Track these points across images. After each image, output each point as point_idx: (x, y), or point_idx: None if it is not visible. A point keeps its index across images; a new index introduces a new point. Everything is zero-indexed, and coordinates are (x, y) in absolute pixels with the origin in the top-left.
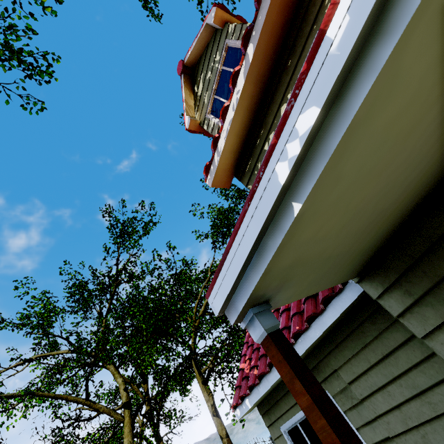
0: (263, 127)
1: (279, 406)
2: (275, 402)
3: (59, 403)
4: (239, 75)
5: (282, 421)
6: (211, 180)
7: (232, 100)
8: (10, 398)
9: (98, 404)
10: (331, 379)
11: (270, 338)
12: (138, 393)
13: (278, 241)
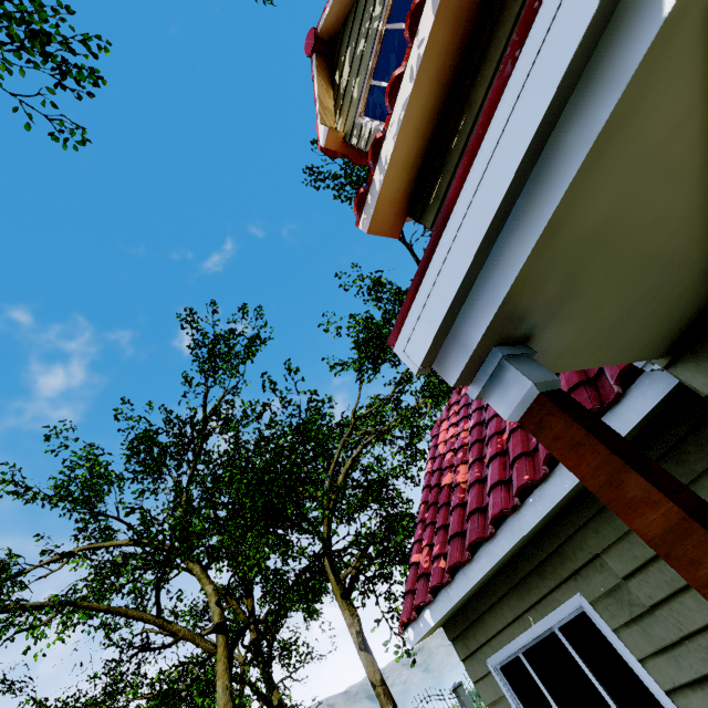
0: (466, 113)
1: (485, 624)
2: (477, 617)
3: (115, 623)
4: (424, 10)
5: (490, 650)
6: (368, 219)
7: (408, 62)
8: (39, 610)
9: (176, 624)
10: (587, 572)
11: (548, 399)
12: (238, 611)
13: (601, 117)
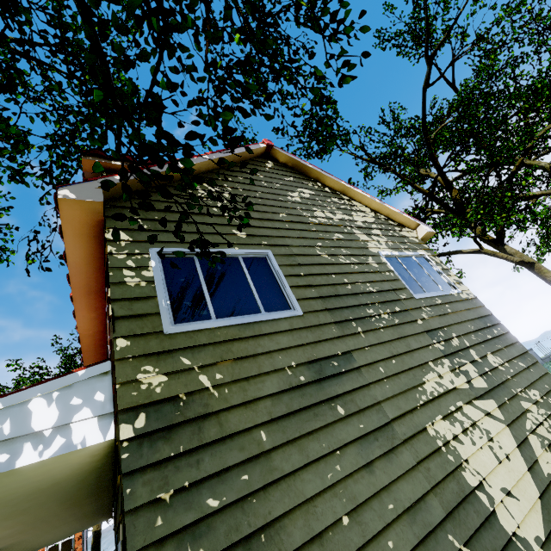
0: None
1: None
2: None
3: None
4: None
5: None
6: None
7: None
8: None
9: None
10: None
11: None
12: None
13: None
